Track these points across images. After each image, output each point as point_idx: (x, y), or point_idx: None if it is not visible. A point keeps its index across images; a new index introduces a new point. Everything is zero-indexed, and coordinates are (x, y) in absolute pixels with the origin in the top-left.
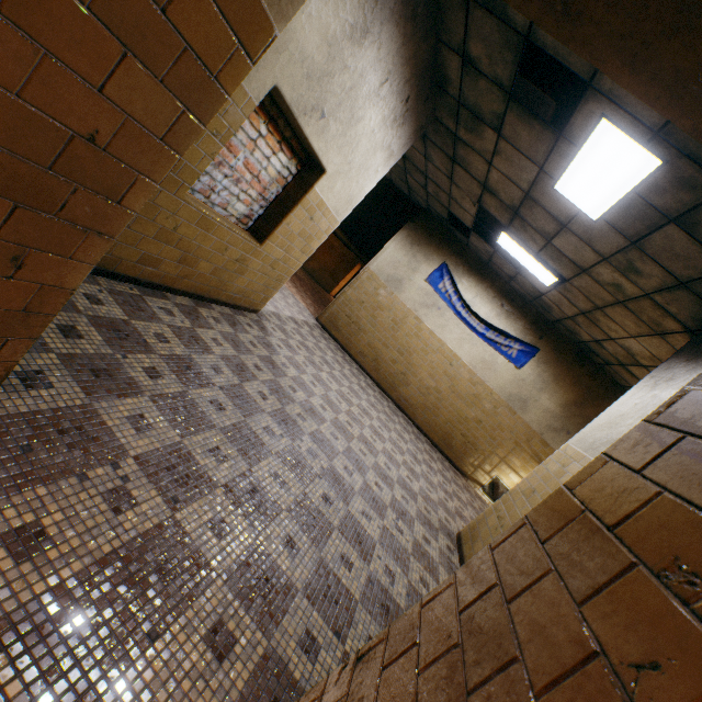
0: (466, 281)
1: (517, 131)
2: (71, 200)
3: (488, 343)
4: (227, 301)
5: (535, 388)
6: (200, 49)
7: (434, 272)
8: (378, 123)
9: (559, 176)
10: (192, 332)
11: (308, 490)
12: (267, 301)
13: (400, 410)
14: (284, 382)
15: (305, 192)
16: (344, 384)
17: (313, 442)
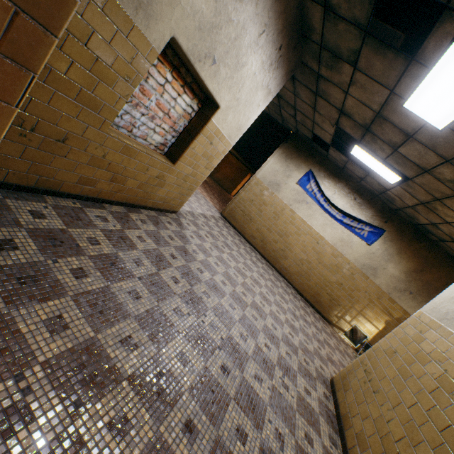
0: (327, 182)
1: (371, 62)
2: None
3: (345, 227)
4: (152, 206)
5: (383, 259)
6: None
7: (303, 177)
8: (258, 67)
9: (409, 95)
10: (121, 233)
11: (209, 364)
12: (182, 204)
13: (281, 276)
14: (194, 265)
15: (205, 123)
16: (240, 261)
17: (214, 315)
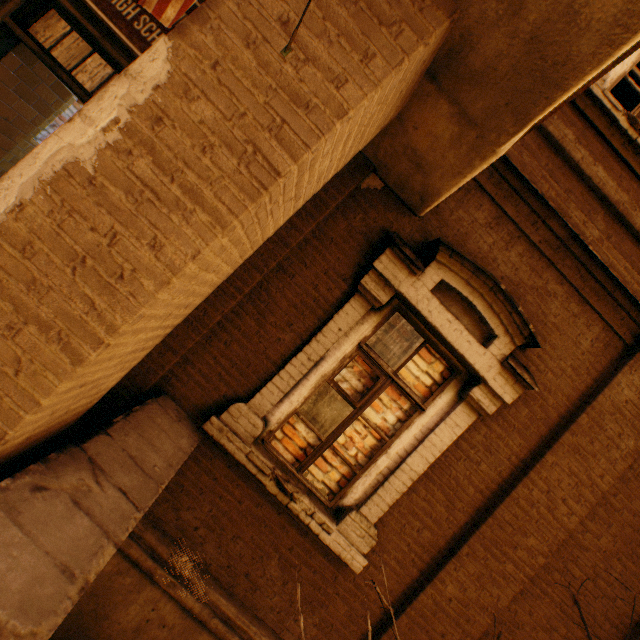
0: None
1: None
2: None
3: None
4: None
5: None
6: (45, 99)
7: None
8: None
9: None
10: None
11: None
12: None
13: None
14: None
15: None
16: None
17: None
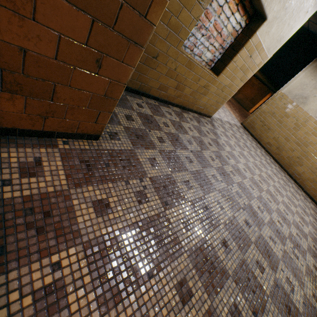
0: None
1: None
2: (120, 15)
3: None
4: (196, 110)
5: None
6: None
7: None
8: None
9: None
10: (179, 123)
11: (236, 215)
12: (216, 111)
13: (292, 180)
14: (223, 153)
15: (249, 37)
16: (257, 159)
17: (238, 188)
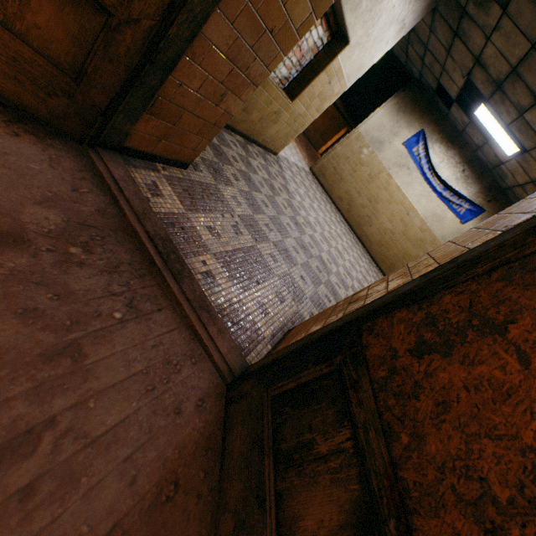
0: (437, 147)
1: (521, 8)
2: (251, 65)
3: (442, 201)
4: (261, 143)
5: None
6: None
7: (412, 137)
8: None
9: None
10: (247, 160)
11: (309, 261)
12: (284, 147)
13: (361, 243)
14: (294, 203)
15: (330, 60)
16: (327, 215)
17: (310, 240)
